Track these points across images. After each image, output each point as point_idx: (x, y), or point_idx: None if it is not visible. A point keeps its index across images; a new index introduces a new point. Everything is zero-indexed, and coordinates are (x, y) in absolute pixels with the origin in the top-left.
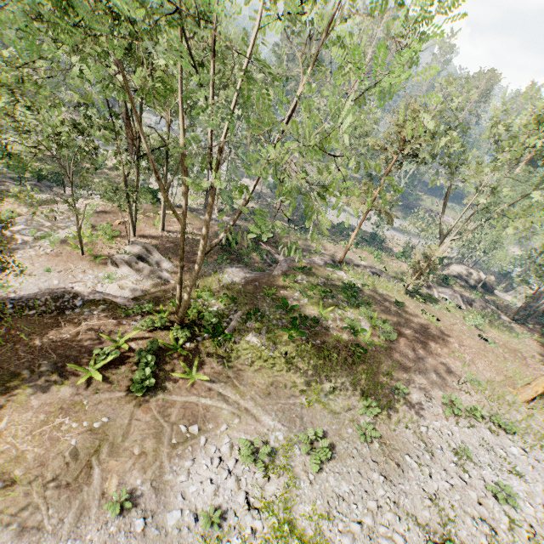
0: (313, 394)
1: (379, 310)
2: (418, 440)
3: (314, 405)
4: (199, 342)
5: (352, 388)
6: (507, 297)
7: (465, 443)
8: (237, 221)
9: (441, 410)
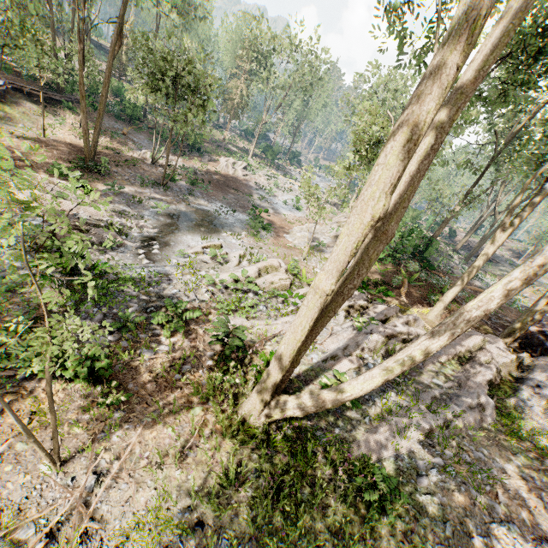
0: None
1: None
2: None
3: None
4: None
5: None
6: None
7: None
8: None
9: None
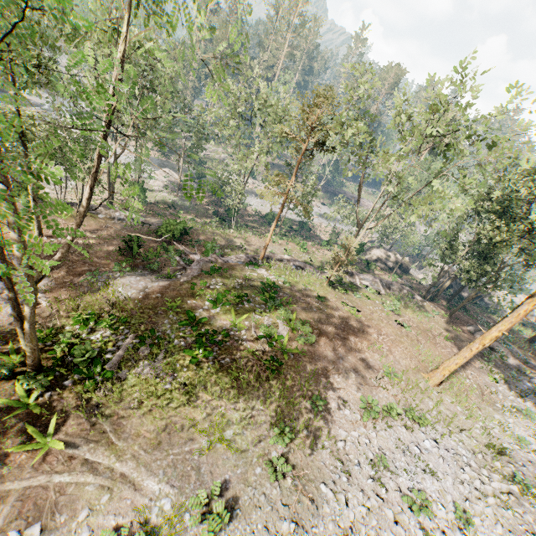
0: (213, 435)
1: (300, 309)
2: (335, 460)
3: (216, 446)
4: (66, 389)
5: (264, 412)
6: (420, 275)
7: (382, 449)
8: (148, 217)
9: (359, 415)
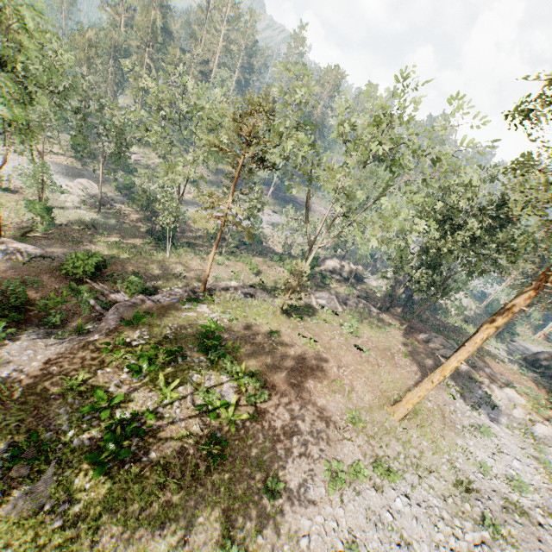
0: None
1: (250, 353)
2: None
3: None
4: None
5: (202, 527)
6: (374, 282)
7: (352, 530)
8: (54, 247)
9: (324, 489)
